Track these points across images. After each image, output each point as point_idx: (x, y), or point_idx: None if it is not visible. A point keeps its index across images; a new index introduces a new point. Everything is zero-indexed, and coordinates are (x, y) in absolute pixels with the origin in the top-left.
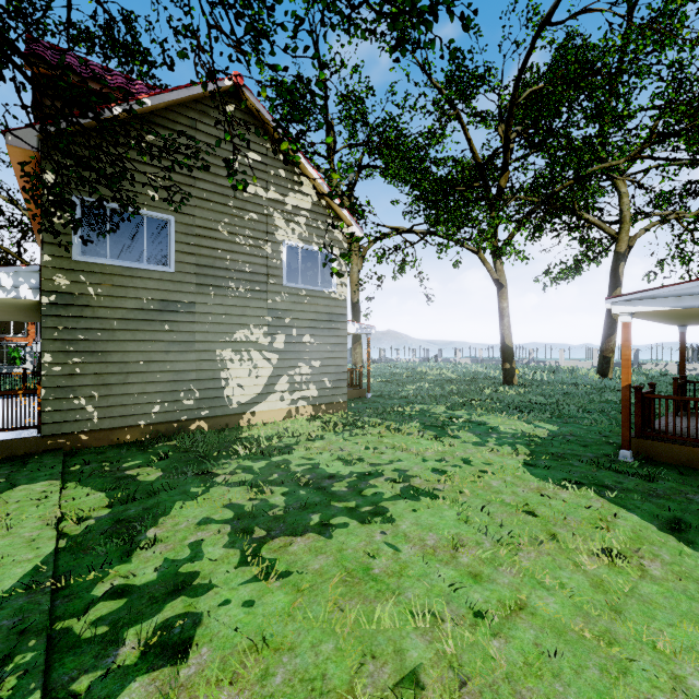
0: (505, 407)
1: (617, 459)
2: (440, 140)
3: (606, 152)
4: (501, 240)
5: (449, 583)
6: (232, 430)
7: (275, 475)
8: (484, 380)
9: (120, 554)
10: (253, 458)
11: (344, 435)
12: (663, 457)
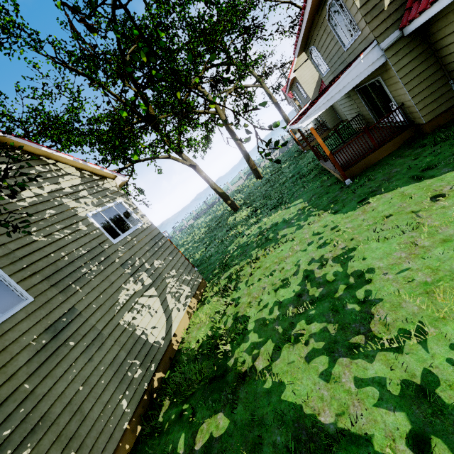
0: (265, 213)
1: (347, 185)
2: (84, 108)
3: (181, 75)
4: (185, 140)
5: (450, 251)
6: (180, 356)
7: (277, 327)
8: (221, 218)
9: (354, 446)
10: (240, 341)
11: (242, 286)
12: (356, 172)
